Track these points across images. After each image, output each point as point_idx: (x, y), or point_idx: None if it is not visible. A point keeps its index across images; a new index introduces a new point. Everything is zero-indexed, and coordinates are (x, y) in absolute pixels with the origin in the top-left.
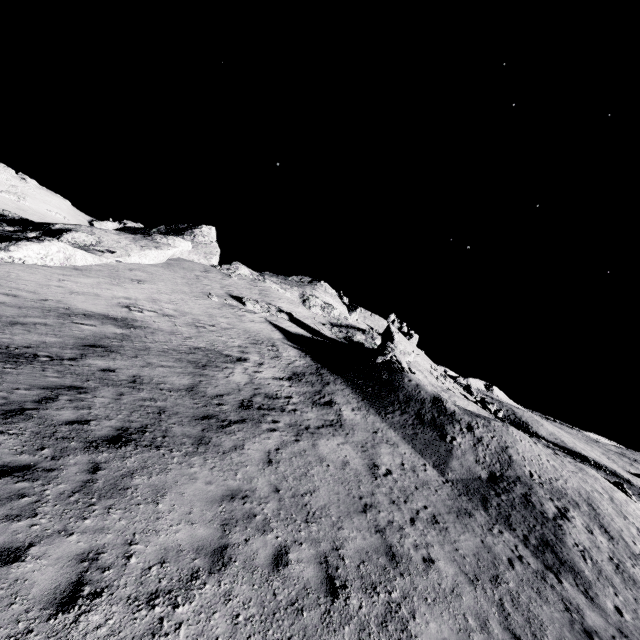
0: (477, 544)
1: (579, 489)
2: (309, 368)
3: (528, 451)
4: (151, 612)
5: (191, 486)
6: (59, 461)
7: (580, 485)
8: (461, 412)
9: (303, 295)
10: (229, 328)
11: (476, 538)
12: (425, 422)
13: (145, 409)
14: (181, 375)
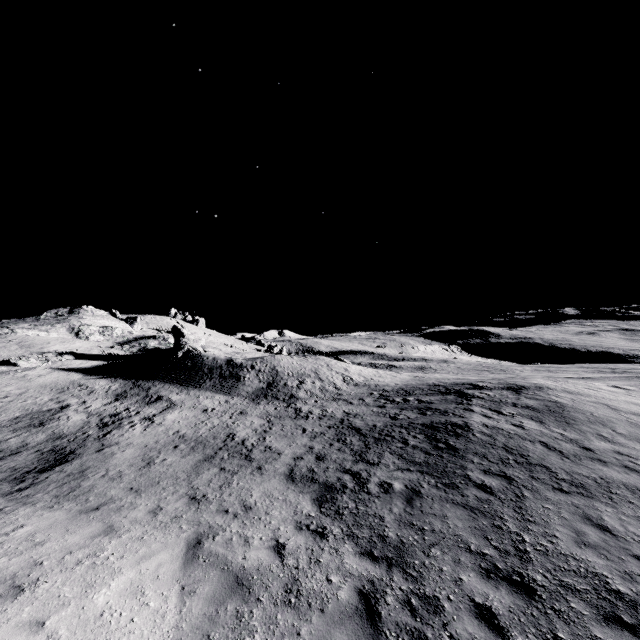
0: (261, 410)
1: (312, 368)
2: (126, 386)
3: (287, 363)
4: (143, 470)
5: (117, 455)
6: (41, 478)
7: (312, 366)
8: (246, 361)
9: (72, 329)
10: (24, 392)
11: (261, 409)
12: (226, 377)
13: (43, 455)
14: (33, 435)
